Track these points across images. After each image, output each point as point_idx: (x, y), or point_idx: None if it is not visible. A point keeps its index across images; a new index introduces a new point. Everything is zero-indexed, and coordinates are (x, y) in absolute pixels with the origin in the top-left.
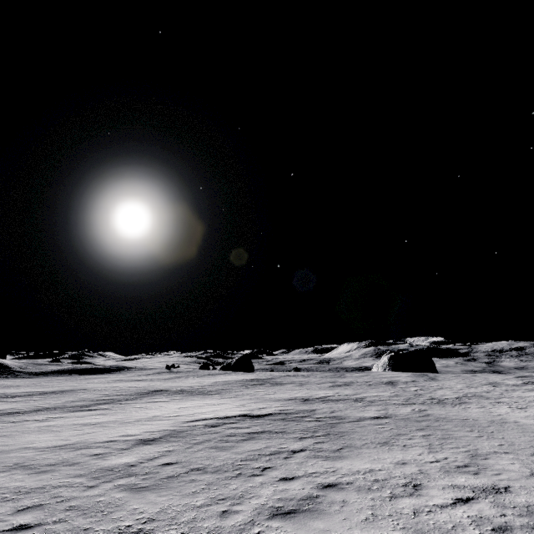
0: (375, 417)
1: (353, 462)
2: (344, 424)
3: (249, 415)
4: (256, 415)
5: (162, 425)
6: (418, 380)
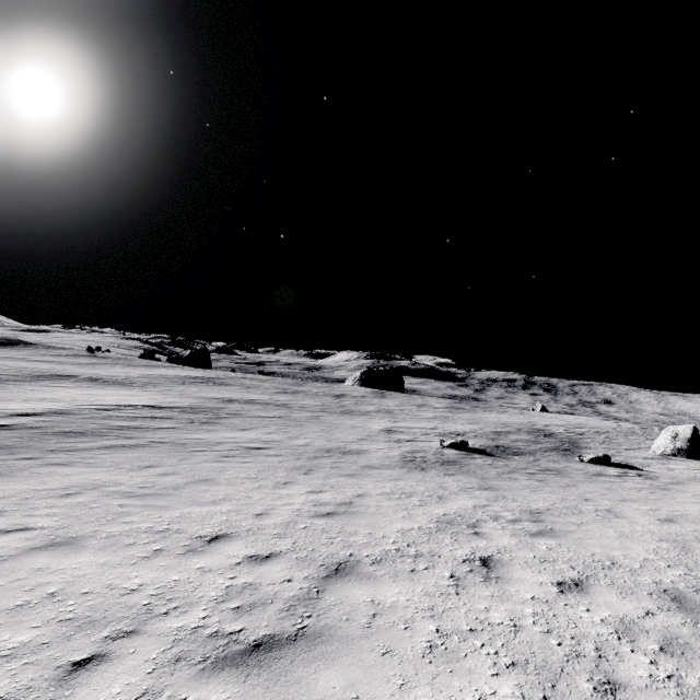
0: (269, 417)
1: (196, 435)
2: (233, 418)
3: (153, 406)
4: (161, 406)
5: (50, 406)
6: (367, 396)
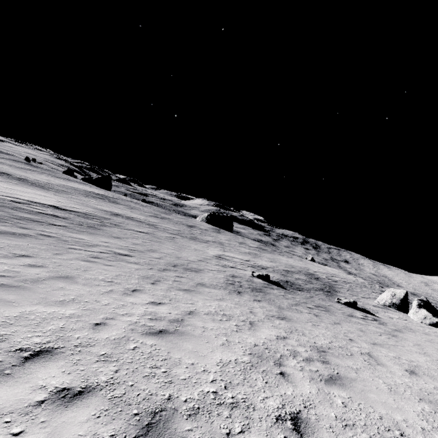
0: (140, 231)
1: (80, 235)
2: (113, 228)
3: (57, 207)
4: (63, 208)
5: None
6: (209, 230)
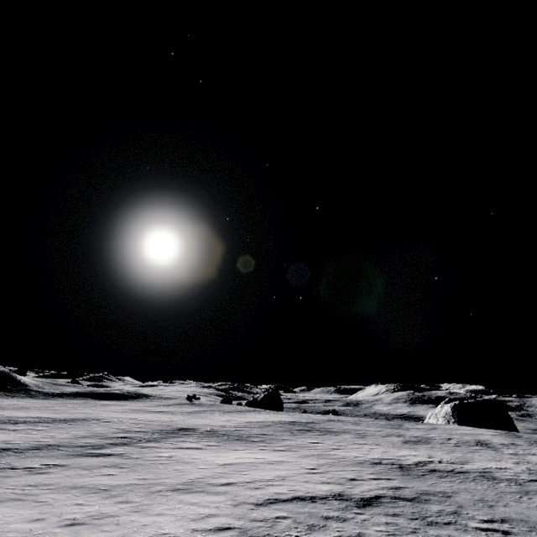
0: None
1: None
2: None
3: (346, 496)
4: (359, 497)
5: (216, 511)
6: (519, 443)
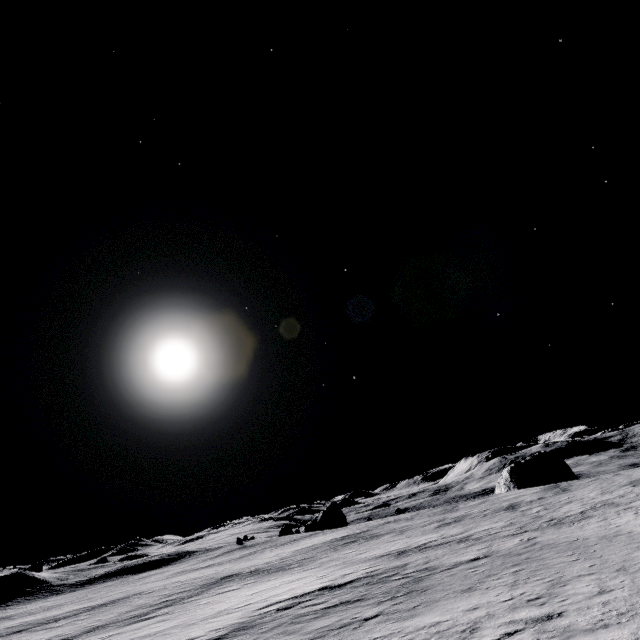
0: (472, 559)
1: (423, 618)
2: (433, 575)
3: (329, 586)
4: (338, 584)
5: (229, 620)
6: (545, 496)
